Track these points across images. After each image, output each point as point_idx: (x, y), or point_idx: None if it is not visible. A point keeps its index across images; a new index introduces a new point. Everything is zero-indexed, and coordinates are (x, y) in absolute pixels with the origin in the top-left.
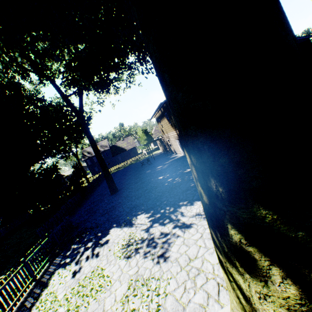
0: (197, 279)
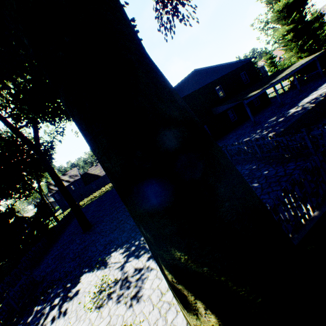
0: (168, 315)
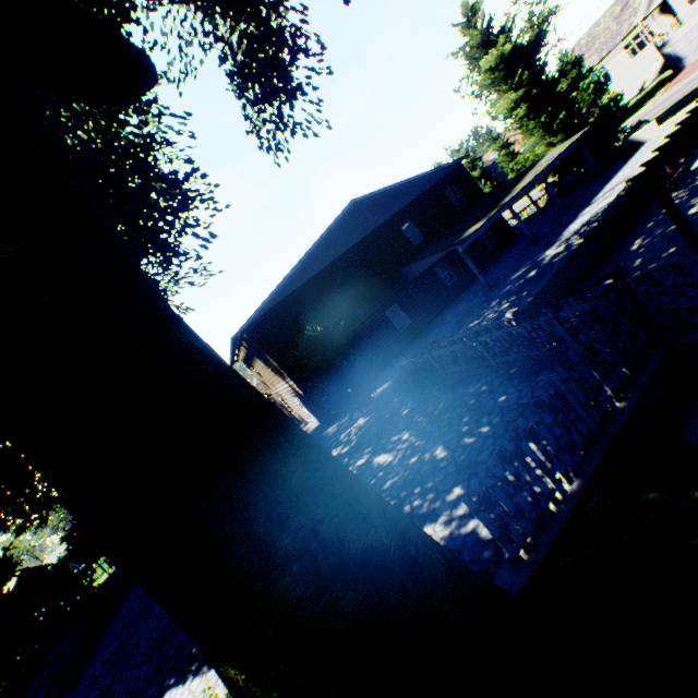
0: None
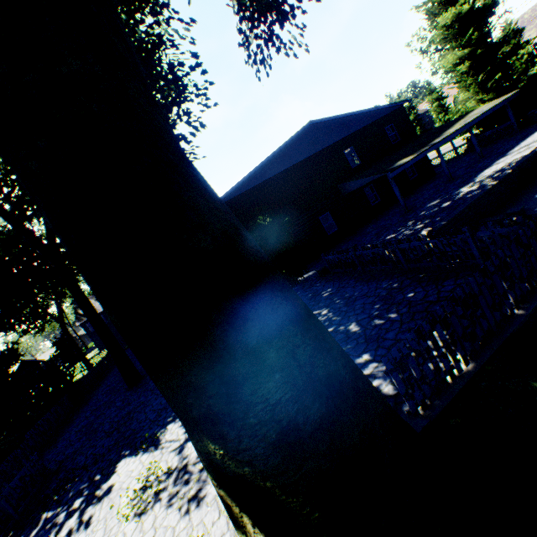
0: None
